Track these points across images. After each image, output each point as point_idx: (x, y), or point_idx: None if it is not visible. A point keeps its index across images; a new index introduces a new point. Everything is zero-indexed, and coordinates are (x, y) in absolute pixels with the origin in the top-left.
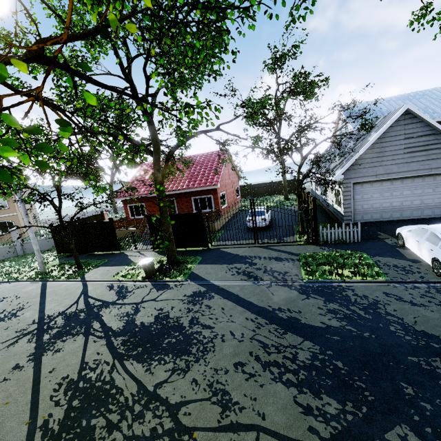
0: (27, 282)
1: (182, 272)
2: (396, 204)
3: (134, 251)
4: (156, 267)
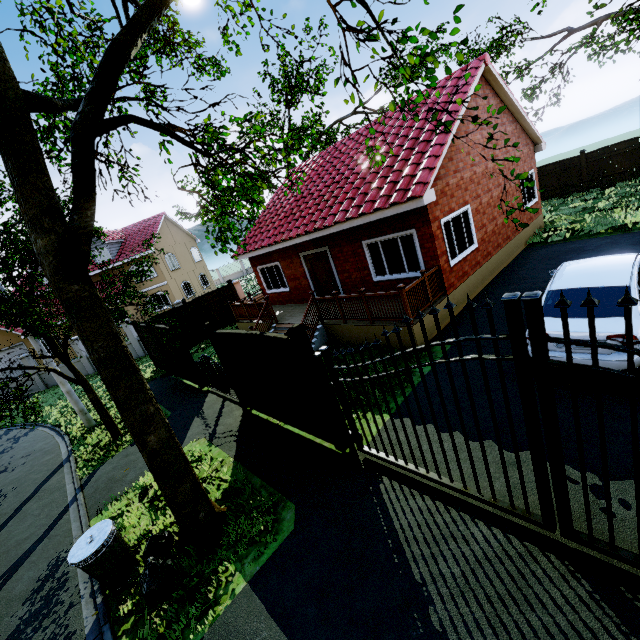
0: (64, 446)
1: (166, 633)
2: None
3: (221, 394)
4: (171, 518)
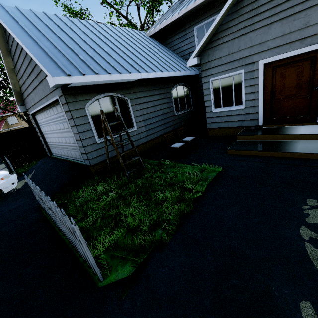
0: None
1: None
2: (57, 140)
3: None
4: None
